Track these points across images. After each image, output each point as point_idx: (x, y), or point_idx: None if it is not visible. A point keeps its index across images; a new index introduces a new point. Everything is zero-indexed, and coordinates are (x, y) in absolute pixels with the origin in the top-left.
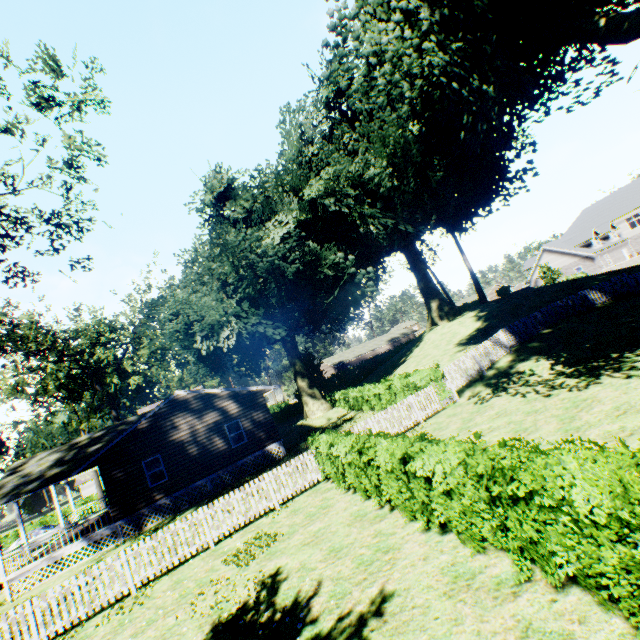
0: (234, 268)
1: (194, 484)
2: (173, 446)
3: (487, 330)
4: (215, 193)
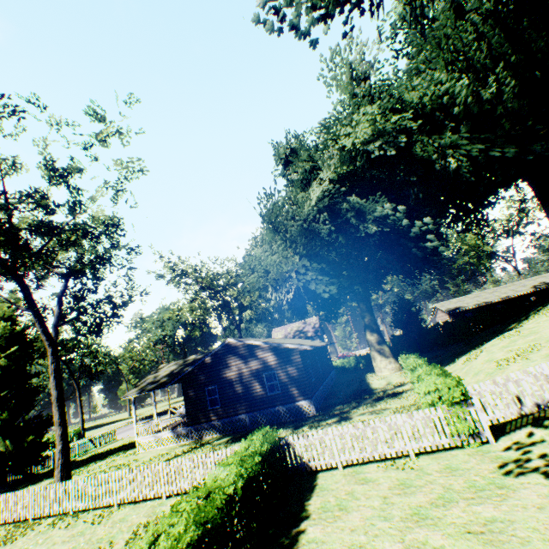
0: (275, 233)
1: (236, 416)
2: (225, 381)
3: None
4: (281, 160)
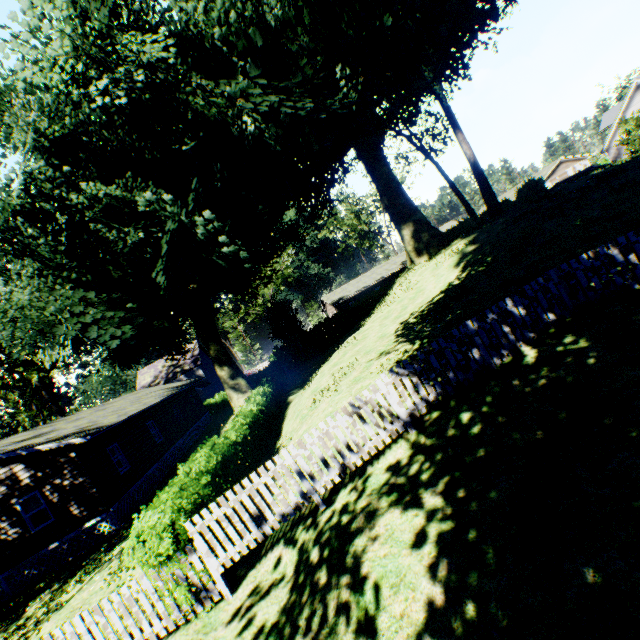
0: None
1: None
2: None
3: (456, 296)
4: None
